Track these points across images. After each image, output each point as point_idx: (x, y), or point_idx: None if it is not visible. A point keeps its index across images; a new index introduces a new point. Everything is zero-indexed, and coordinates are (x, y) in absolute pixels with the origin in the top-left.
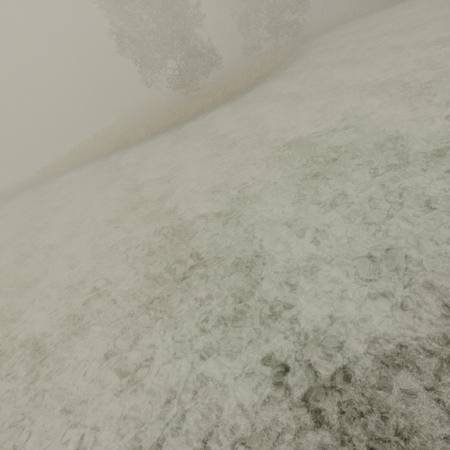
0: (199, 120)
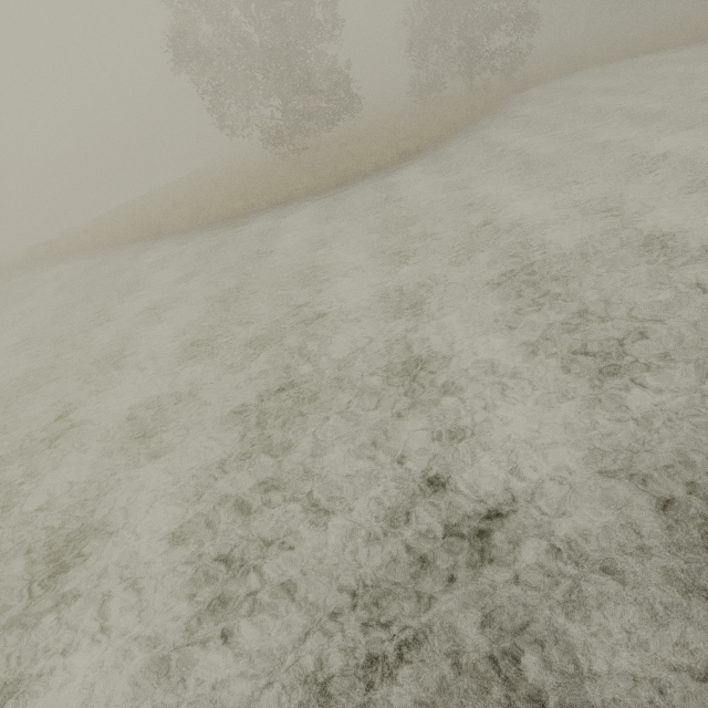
0: (266, 222)
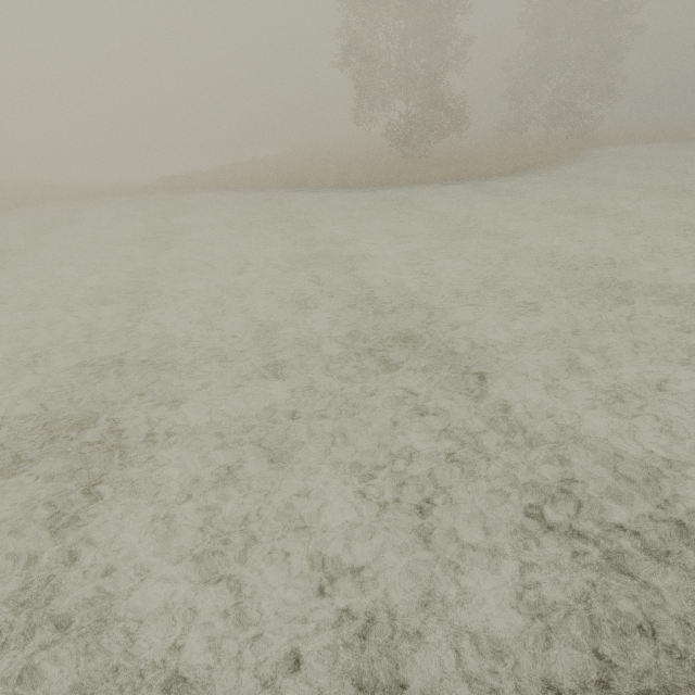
0: (417, 191)
